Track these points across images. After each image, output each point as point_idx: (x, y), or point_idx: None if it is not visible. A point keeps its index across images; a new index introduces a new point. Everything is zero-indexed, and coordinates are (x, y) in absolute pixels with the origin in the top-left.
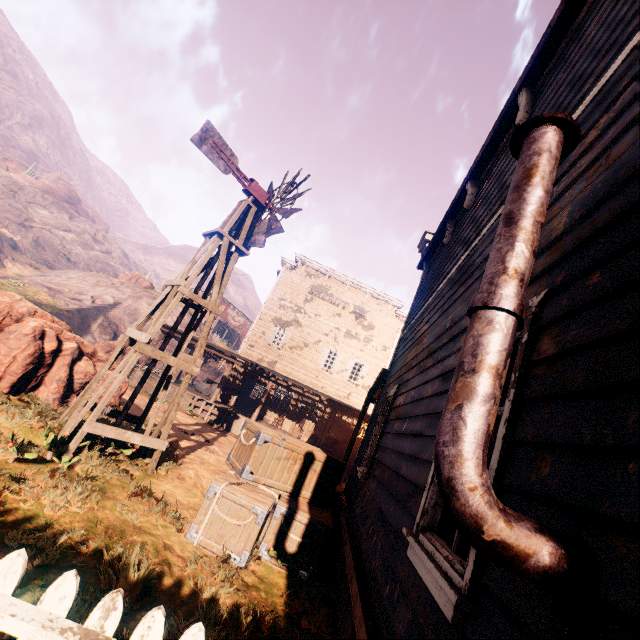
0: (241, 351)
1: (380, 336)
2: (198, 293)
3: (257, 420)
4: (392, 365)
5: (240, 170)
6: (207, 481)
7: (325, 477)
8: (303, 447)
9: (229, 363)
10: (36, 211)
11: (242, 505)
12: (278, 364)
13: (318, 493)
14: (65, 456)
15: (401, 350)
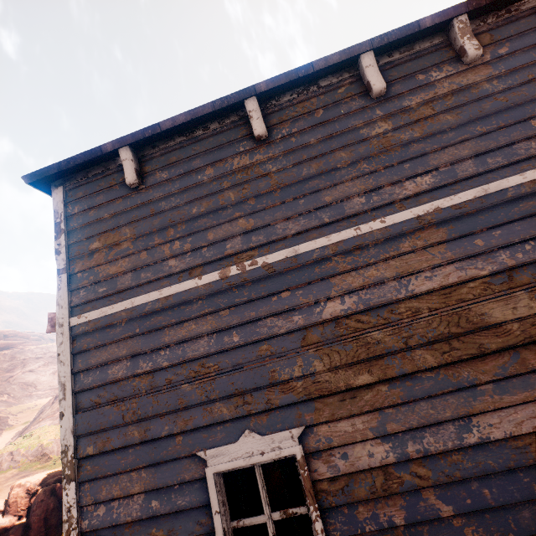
0: None
1: None
2: None
3: None
4: None
5: None
6: None
7: None
8: None
9: None
10: (3, 368)
11: None
12: None
13: None
14: None
15: None
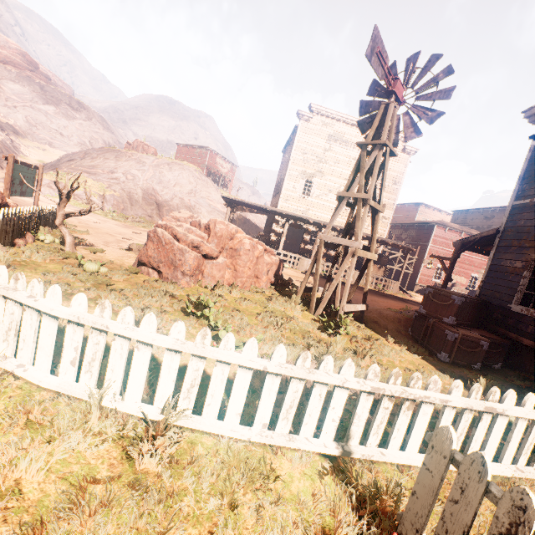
0: (279, 206)
1: (391, 173)
2: (186, 148)
3: (309, 258)
4: (509, 228)
5: (390, 72)
6: (386, 321)
7: (480, 312)
8: (475, 299)
9: (286, 220)
10: (9, 88)
11: (473, 341)
12: (310, 211)
13: (476, 321)
14: (340, 327)
15: (531, 219)
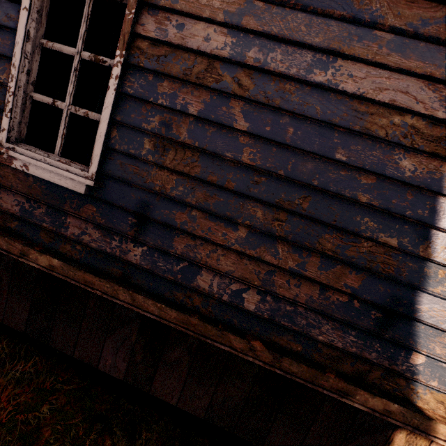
0: None
1: None
2: None
3: None
4: None
5: None
6: None
7: None
8: None
9: None
10: None
11: None
12: None
13: None
14: None
15: None
